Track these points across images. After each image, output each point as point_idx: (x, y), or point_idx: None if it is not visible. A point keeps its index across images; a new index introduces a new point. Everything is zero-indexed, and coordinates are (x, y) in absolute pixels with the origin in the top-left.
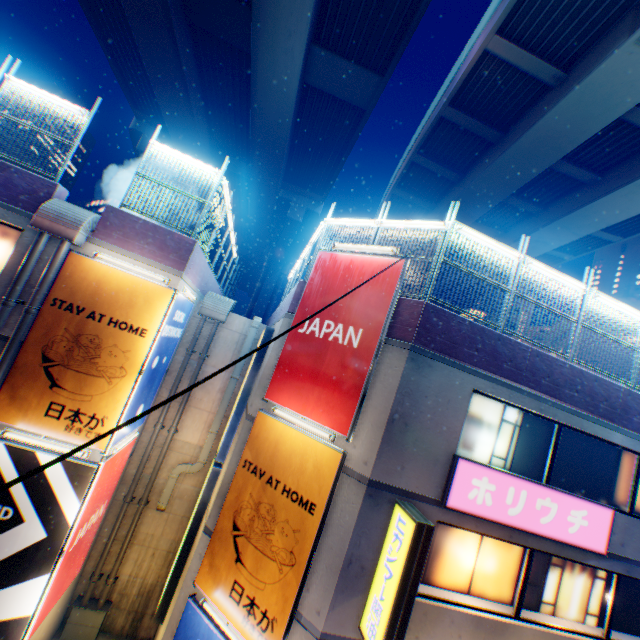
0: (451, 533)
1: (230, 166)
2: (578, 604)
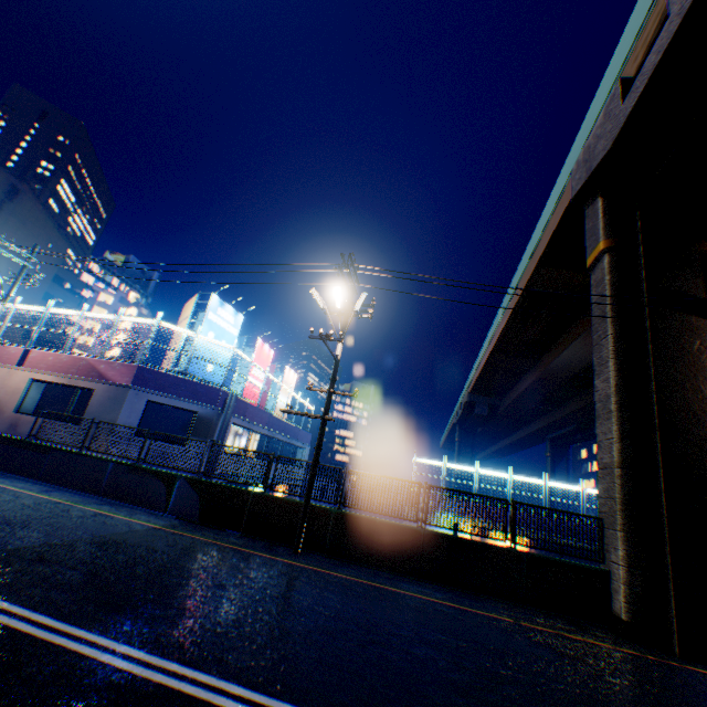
0: None
1: (538, 405)
2: None
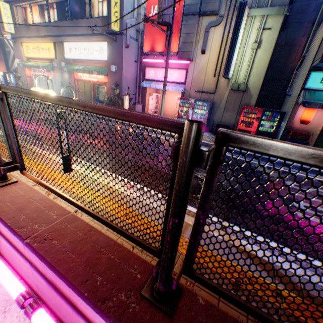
0: (27, 13)
1: None
2: (52, 21)
